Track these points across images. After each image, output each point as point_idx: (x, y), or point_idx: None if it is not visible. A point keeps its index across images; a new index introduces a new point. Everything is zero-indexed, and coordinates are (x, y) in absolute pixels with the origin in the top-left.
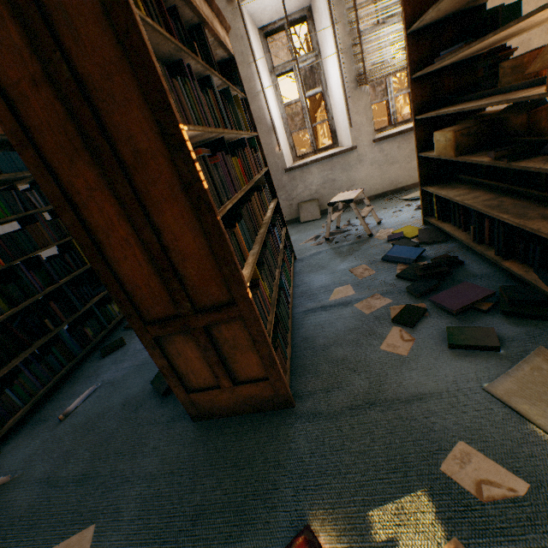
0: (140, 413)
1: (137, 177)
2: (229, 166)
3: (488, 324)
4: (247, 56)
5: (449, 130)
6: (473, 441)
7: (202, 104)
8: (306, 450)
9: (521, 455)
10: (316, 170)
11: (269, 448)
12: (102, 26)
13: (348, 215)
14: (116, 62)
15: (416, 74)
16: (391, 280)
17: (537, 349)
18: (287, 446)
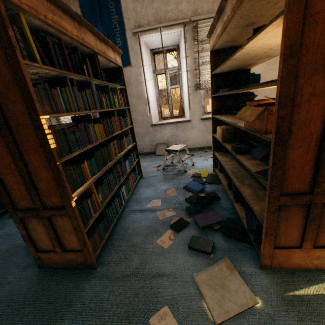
0: (13, 258)
1: (18, 135)
2: (90, 129)
3: (214, 237)
4: (139, 63)
5: (222, 127)
6: (173, 306)
7: (76, 98)
8: (89, 298)
9: (191, 319)
10: (168, 128)
11: (71, 293)
12: (6, 66)
13: (181, 156)
14: (11, 82)
15: (213, 95)
16: (182, 201)
17: (224, 258)
18: (80, 293)
